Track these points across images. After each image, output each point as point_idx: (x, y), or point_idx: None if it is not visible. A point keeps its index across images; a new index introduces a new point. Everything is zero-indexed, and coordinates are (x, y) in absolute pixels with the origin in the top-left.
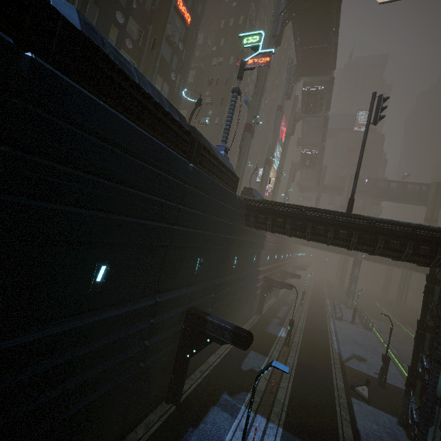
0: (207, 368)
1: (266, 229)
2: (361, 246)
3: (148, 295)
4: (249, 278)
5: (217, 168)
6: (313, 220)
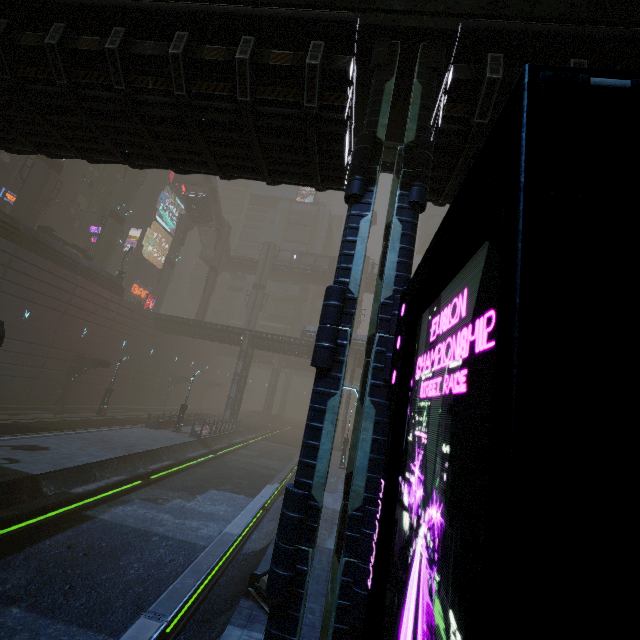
0: None
1: None
2: None
3: None
4: None
5: None
6: None
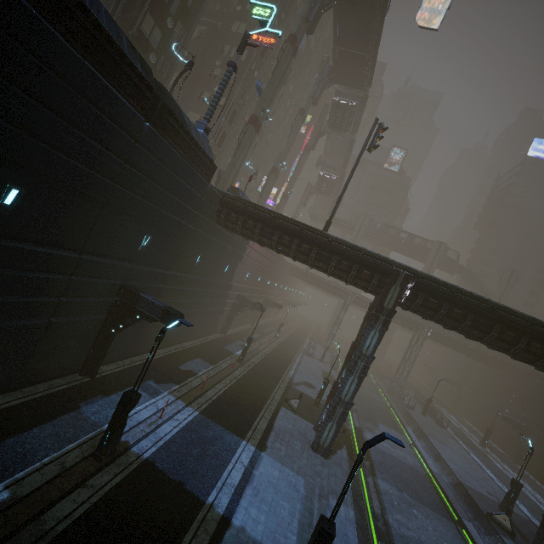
0: (139, 360)
1: (237, 230)
2: (318, 263)
3: (71, 247)
4: (216, 286)
5: (188, 144)
6: (282, 229)
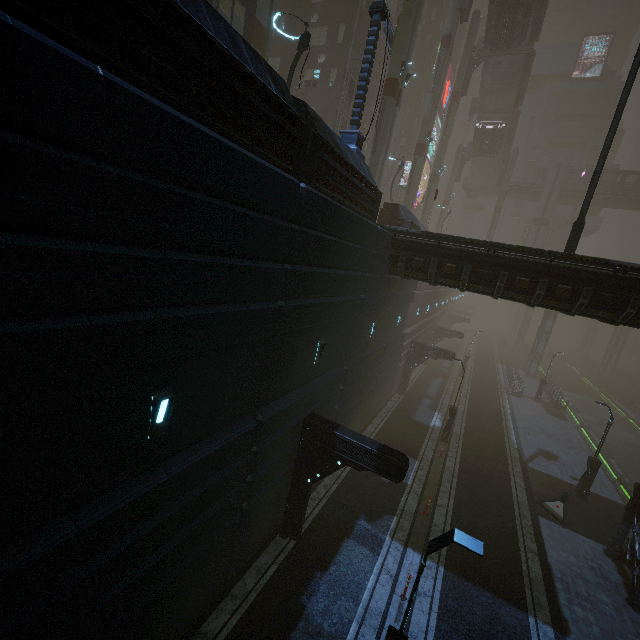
0: (333, 482)
1: (424, 279)
2: (593, 311)
3: (244, 415)
4: (391, 348)
5: (345, 180)
6: (512, 266)
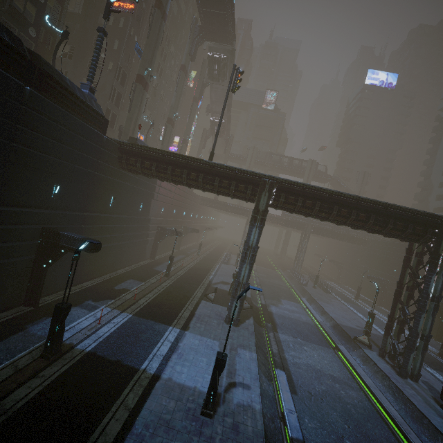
0: (78, 288)
1: (138, 171)
2: (206, 185)
3: None
4: (135, 221)
5: (75, 103)
6: (173, 163)
